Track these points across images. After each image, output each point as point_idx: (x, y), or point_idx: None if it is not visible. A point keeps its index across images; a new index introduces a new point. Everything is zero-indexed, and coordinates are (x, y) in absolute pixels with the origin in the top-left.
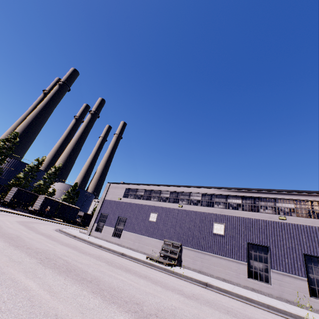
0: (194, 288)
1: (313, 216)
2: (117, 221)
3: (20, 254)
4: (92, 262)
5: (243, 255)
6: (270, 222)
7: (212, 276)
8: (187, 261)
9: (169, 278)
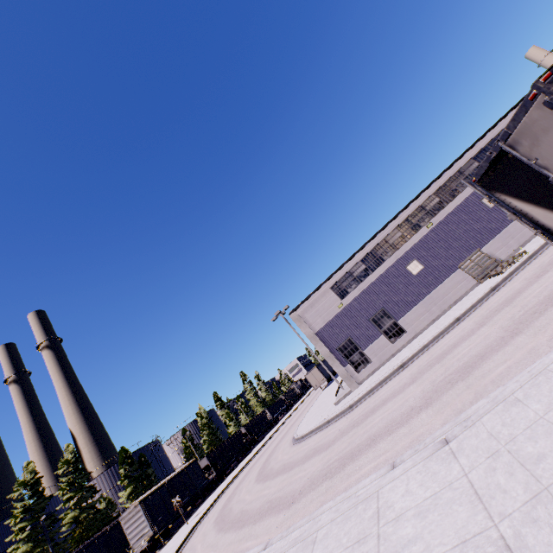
0: None
1: None
2: (374, 325)
3: None
4: None
5: None
6: None
7: (534, 236)
8: (501, 254)
9: None
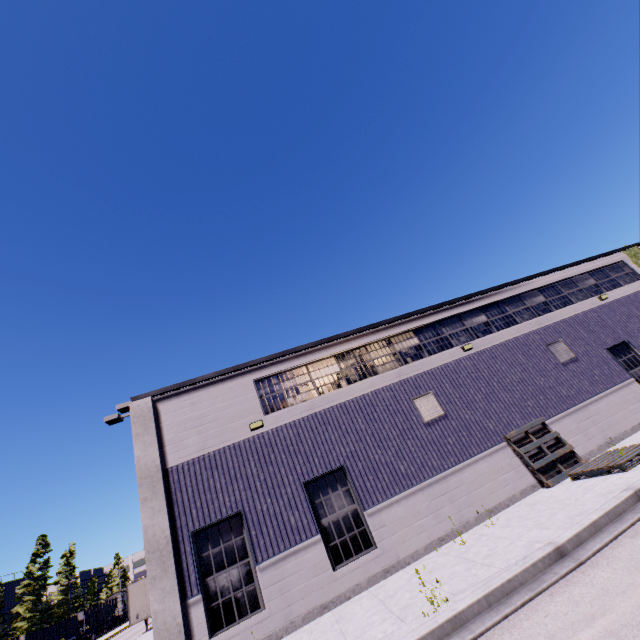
0: None
1: (616, 285)
2: (309, 501)
3: None
4: None
5: (621, 371)
6: (597, 308)
7: (627, 434)
8: (577, 444)
9: None
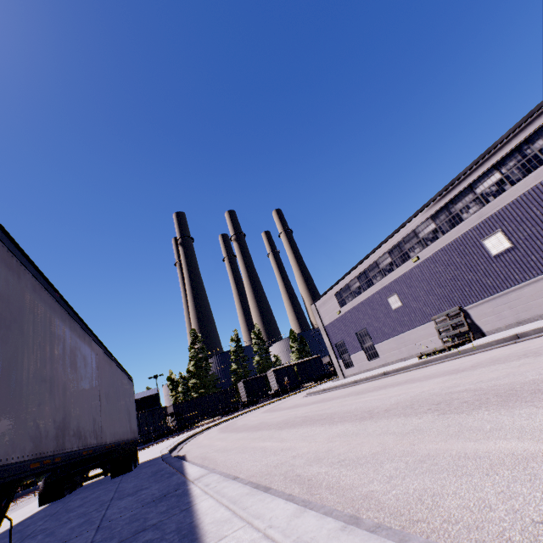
0: (487, 355)
1: None
2: (359, 339)
3: (261, 433)
4: (336, 403)
5: None
6: None
7: None
8: (487, 323)
9: (449, 364)
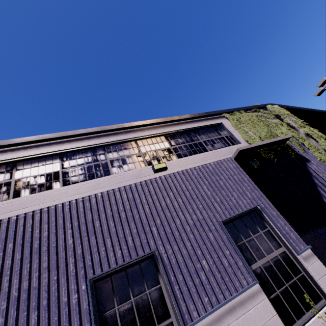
0: None
1: (199, 151)
2: None
3: None
4: None
5: None
6: (140, 185)
7: None
8: None
9: None
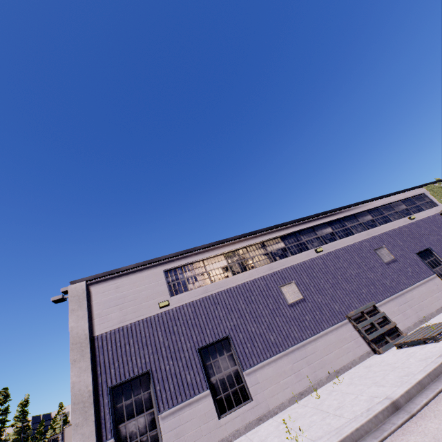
0: None
1: (420, 209)
2: (202, 363)
3: None
4: None
5: (426, 269)
6: (408, 225)
7: (434, 315)
8: (399, 321)
9: None
